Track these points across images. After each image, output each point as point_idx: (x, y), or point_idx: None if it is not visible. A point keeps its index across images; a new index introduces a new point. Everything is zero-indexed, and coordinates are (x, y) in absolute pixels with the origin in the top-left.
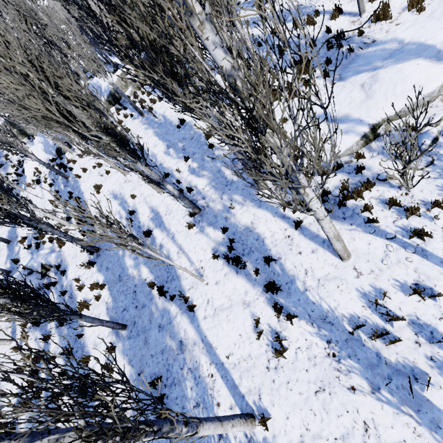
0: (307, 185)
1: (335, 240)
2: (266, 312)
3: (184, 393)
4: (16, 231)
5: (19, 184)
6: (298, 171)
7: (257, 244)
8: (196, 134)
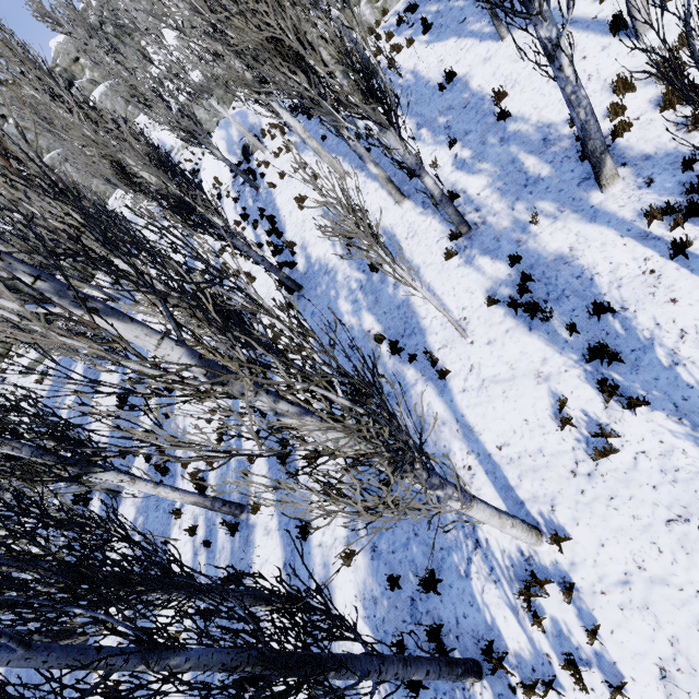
0: None
1: None
2: (582, 392)
3: None
4: (195, 262)
5: None
6: None
7: (577, 285)
8: (475, 97)
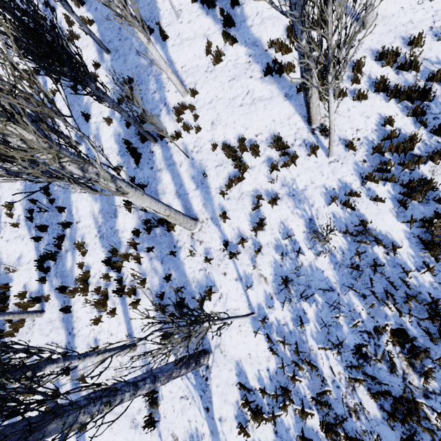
0: None
1: None
2: (218, 41)
3: (147, 87)
4: None
5: None
6: None
7: None
8: None
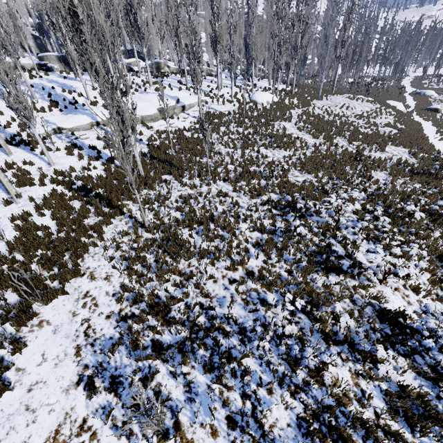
0: None
1: None
2: None
3: None
4: None
5: None
6: None
7: None
8: None
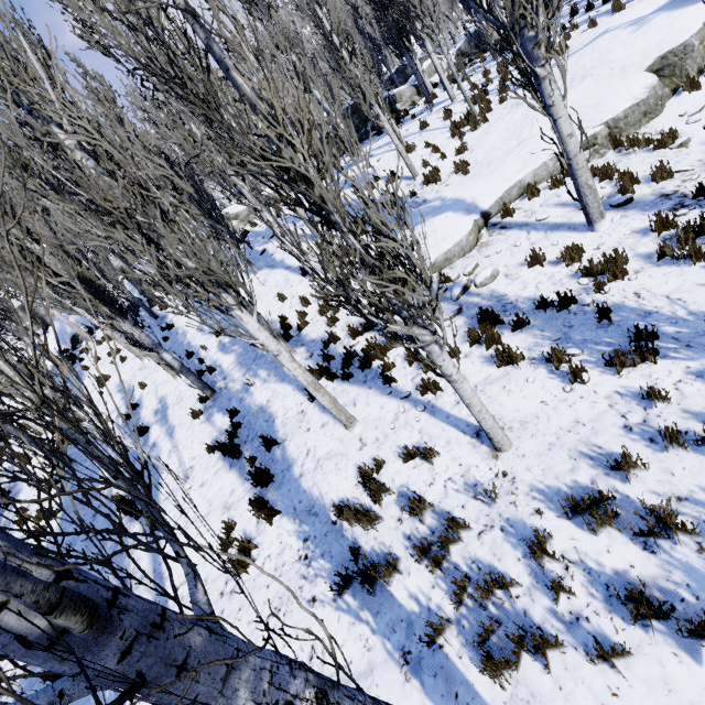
0: (237, 306)
1: (313, 390)
2: (247, 514)
3: None
4: None
5: (7, 387)
6: (217, 288)
7: (265, 426)
8: None
